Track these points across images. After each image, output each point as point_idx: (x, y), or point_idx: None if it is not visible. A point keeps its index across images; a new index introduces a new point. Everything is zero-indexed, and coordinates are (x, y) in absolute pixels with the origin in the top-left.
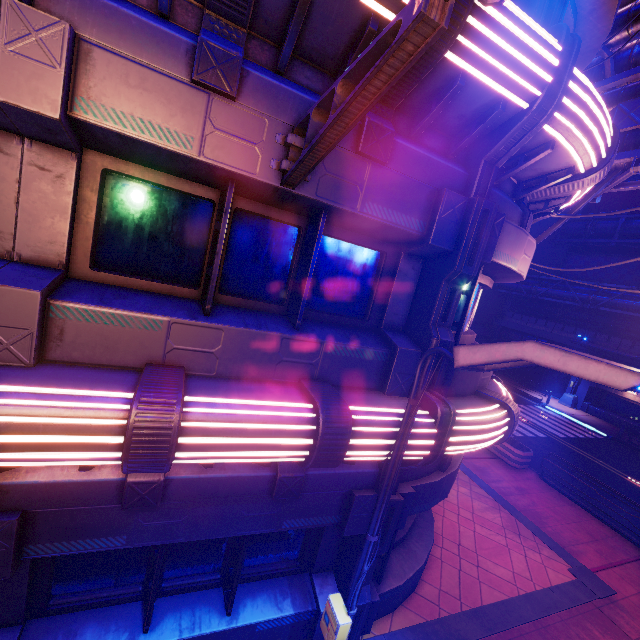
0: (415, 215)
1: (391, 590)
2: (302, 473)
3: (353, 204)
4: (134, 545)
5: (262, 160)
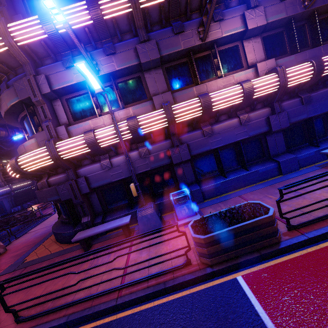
0: None
1: None
2: None
3: (324, 2)
4: (308, 117)
5: (299, 7)
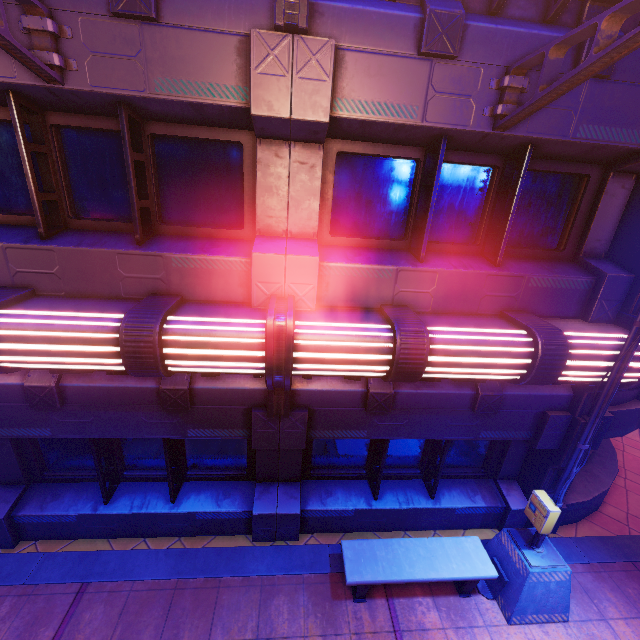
0: (638, 126)
1: (576, 503)
2: (500, 393)
3: (565, 131)
4: (371, 438)
5: (475, 110)
